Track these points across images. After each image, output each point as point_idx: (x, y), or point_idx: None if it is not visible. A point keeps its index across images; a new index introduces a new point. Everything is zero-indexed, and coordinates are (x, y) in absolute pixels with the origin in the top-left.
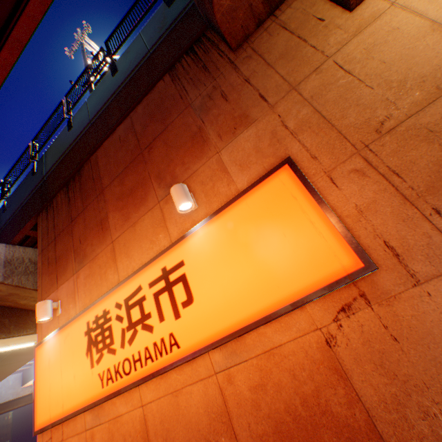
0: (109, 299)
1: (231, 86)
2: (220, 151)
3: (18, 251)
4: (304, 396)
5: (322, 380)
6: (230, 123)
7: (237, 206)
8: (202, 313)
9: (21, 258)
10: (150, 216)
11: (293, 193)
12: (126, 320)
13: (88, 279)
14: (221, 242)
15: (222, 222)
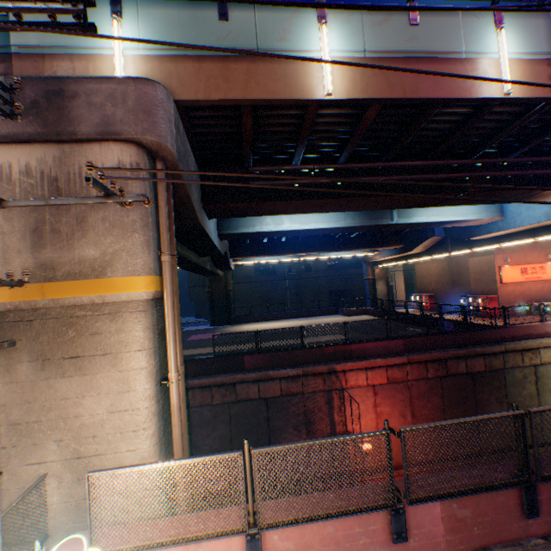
0: (526, 266)
1: None
2: None
3: None
4: None
5: None
6: None
7: None
8: (545, 275)
9: None
10: (535, 253)
11: None
12: (530, 271)
13: (514, 257)
14: (550, 267)
15: None
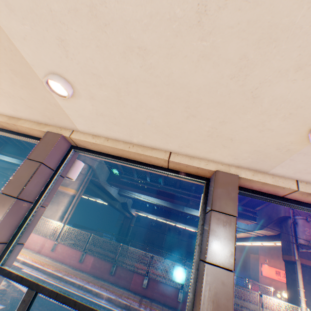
0: (280, 269)
1: None
2: None
3: None
4: None
5: None
6: None
7: None
8: None
9: None
10: None
11: None
12: (282, 274)
13: (272, 261)
14: None
15: None
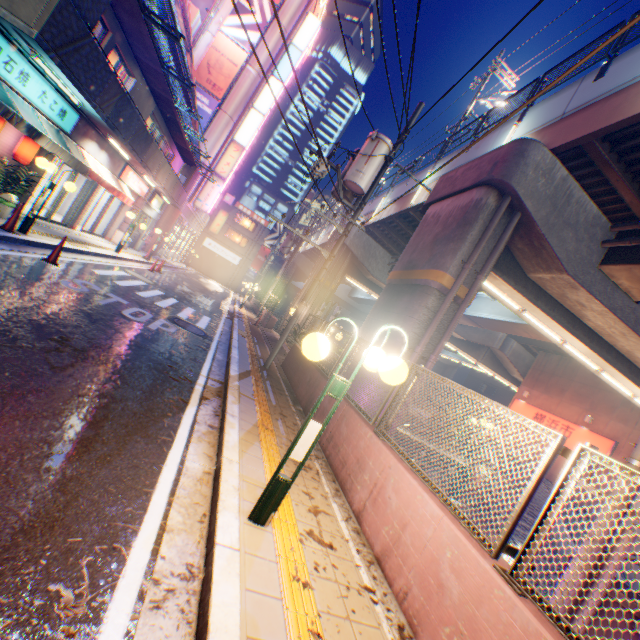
0: (547, 414)
1: (635, 409)
2: (610, 419)
3: (517, 347)
4: None
5: None
6: (621, 417)
7: (595, 435)
8: (566, 441)
9: (516, 350)
10: (576, 408)
11: (606, 446)
12: (548, 423)
13: (543, 399)
14: (584, 436)
15: (589, 433)
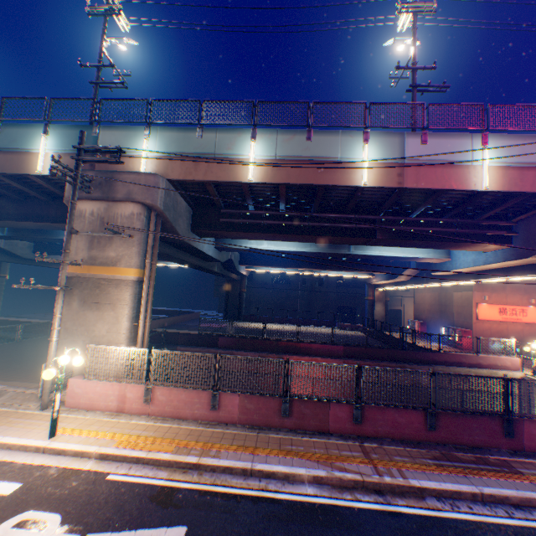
0: (505, 306)
1: None
2: None
3: None
4: (533, 332)
5: (535, 331)
6: None
7: None
8: (526, 318)
9: None
10: (518, 296)
11: None
12: (509, 312)
13: (494, 297)
14: (533, 311)
15: (535, 309)
